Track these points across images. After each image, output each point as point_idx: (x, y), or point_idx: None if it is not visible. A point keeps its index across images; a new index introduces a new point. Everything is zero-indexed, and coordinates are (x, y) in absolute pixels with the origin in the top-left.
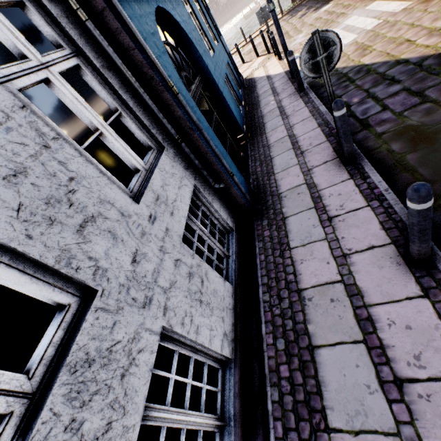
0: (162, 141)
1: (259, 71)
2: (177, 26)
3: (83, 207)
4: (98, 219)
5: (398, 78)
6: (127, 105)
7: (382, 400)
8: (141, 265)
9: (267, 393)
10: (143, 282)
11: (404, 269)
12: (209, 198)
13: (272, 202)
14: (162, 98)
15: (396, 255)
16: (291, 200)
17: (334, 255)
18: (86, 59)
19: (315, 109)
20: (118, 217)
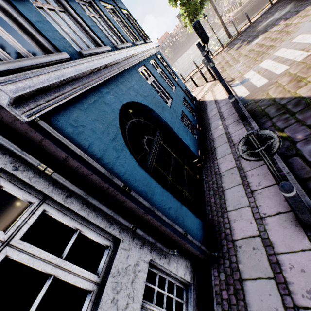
0: (119, 233)
1: (208, 95)
2: (140, 104)
3: None
4: None
5: None
6: (87, 219)
7: None
8: None
9: None
10: None
11: None
12: (165, 263)
13: (227, 249)
14: (118, 198)
15: None
16: (247, 255)
17: None
18: (52, 199)
19: None
20: None
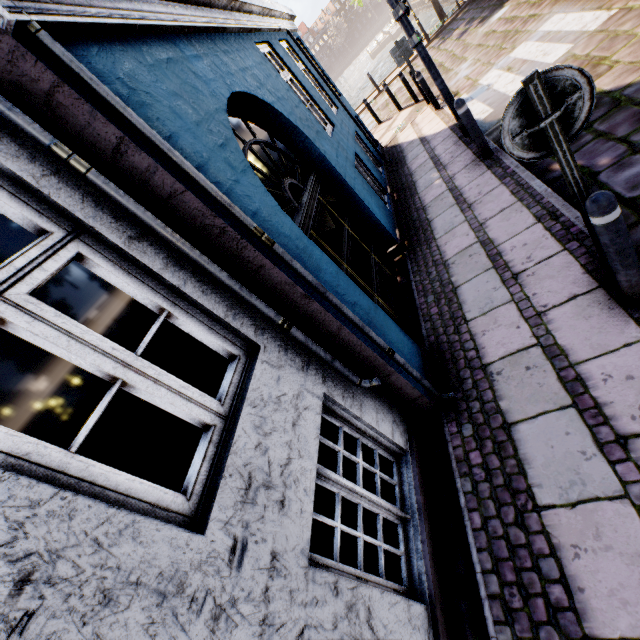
0: (255, 334)
1: (406, 132)
2: (269, 110)
3: None
4: None
5: None
6: (182, 293)
7: None
8: None
9: None
10: None
11: None
12: (355, 408)
13: (473, 383)
14: (246, 257)
15: None
16: (515, 382)
17: None
18: (96, 236)
19: (521, 187)
20: (152, 611)
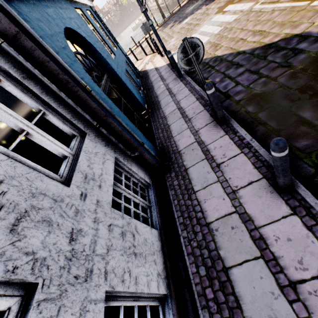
0: (84, 128)
1: (149, 65)
2: (83, 40)
3: (15, 206)
4: (31, 212)
5: (241, 63)
6: (49, 105)
7: (284, 302)
8: (78, 241)
9: (199, 315)
10: (82, 256)
11: (276, 196)
12: (128, 165)
13: (175, 158)
14: (79, 95)
15: (268, 186)
16: (188, 155)
17: (227, 192)
18: (6, 73)
19: (192, 88)
20: (52, 204)
